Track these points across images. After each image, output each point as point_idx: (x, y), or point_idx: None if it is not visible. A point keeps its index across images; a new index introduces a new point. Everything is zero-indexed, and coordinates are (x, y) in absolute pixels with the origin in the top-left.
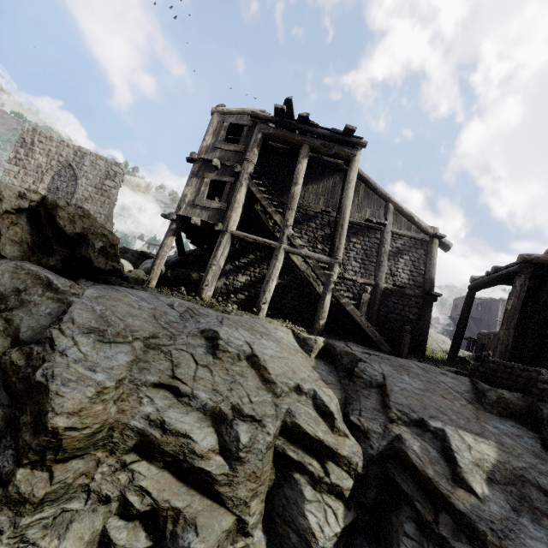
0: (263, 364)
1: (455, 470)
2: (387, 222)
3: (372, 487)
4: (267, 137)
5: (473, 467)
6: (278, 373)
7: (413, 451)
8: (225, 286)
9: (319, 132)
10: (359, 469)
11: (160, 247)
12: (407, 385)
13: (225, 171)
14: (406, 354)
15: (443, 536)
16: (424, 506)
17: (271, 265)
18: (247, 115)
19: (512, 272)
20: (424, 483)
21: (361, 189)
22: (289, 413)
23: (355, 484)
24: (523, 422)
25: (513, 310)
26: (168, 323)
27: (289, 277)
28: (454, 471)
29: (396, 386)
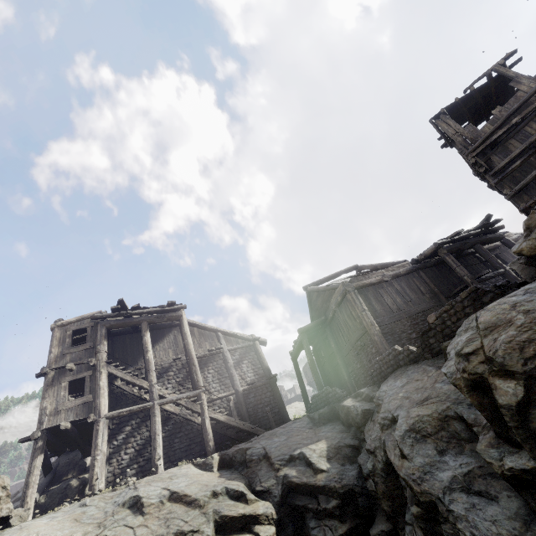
0: (182, 493)
1: (313, 467)
2: (222, 345)
3: (288, 523)
4: (110, 328)
5: (319, 458)
6: (196, 492)
7: (294, 477)
8: (111, 473)
9: (151, 310)
10: (274, 516)
11: (28, 473)
12: (278, 443)
13: (81, 369)
14: (276, 427)
15: (324, 508)
16: (312, 503)
17: (151, 423)
18: (86, 319)
19: (300, 341)
20: (306, 490)
21: (196, 332)
22: (216, 512)
23: (278, 529)
24: (334, 420)
25: (311, 362)
26: (90, 518)
27: (170, 426)
28: (313, 468)
29: (272, 448)
